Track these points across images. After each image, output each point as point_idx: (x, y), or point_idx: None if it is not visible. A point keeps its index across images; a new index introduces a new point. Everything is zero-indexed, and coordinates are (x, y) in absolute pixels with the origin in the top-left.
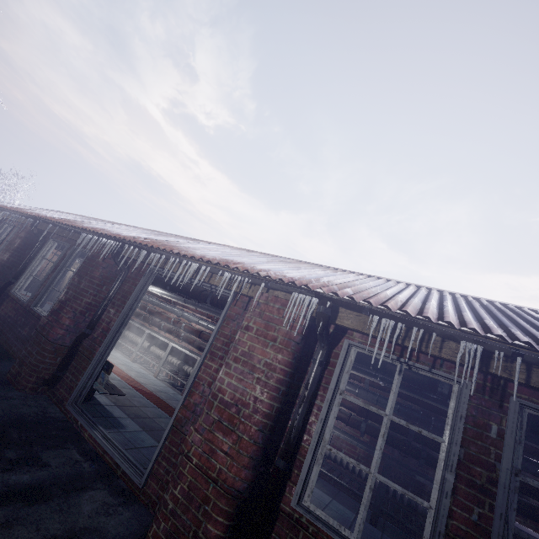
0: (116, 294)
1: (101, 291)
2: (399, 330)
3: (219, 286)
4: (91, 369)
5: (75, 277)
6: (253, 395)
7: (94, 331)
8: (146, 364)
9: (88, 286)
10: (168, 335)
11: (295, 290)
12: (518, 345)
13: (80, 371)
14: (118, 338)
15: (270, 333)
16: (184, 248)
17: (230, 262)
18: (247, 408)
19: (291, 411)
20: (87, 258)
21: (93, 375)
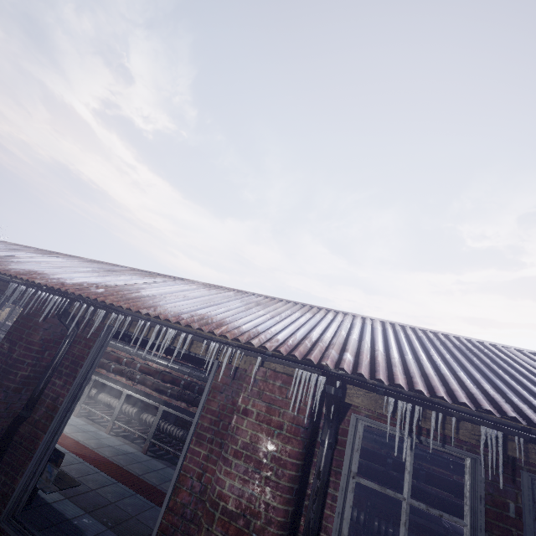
0: (63, 359)
1: (42, 359)
2: (418, 415)
3: (202, 355)
4: (33, 465)
5: (4, 342)
6: (263, 501)
7: (35, 411)
8: (93, 415)
9: (25, 355)
10: (119, 378)
11: (298, 366)
12: (528, 424)
13: (17, 470)
14: (69, 417)
15: (274, 418)
16: (150, 301)
17: (212, 323)
18: (257, 519)
19: (302, 504)
20: (20, 316)
21: (37, 472)
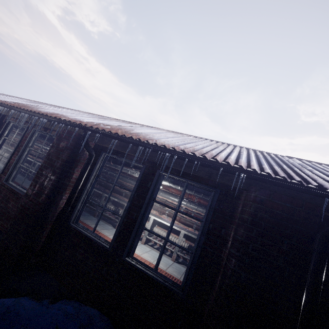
0: None
1: None
2: (2, 109)
3: None
4: None
5: None
6: None
7: None
8: None
9: None
10: None
11: None
12: (28, 111)
13: None
14: None
15: None
16: None
17: None
18: None
19: None
20: None
21: None
